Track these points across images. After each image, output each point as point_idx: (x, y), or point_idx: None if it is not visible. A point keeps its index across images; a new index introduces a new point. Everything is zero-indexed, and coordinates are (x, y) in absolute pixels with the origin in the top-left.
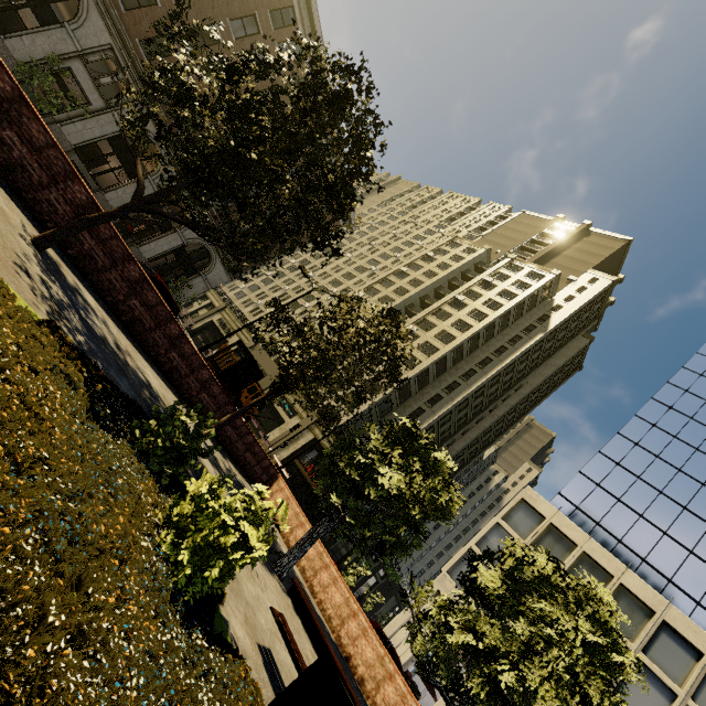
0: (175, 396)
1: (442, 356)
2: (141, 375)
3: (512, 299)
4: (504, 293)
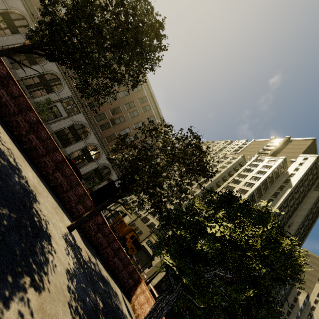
0: (56, 201)
1: None
2: (12, 160)
3: (264, 174)
4: (259, 172)
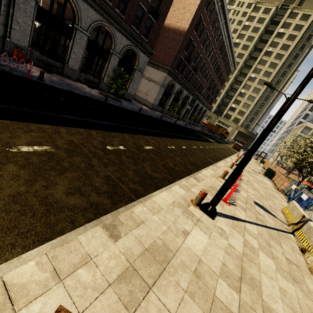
0: None
1: None
2: None
3: (294, 39)
4: (290, 37)
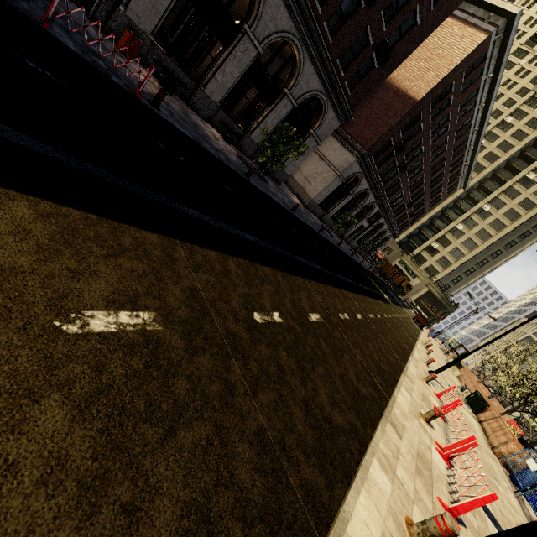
0: None
1: (508, 232)
2: None
3: None
4: None
